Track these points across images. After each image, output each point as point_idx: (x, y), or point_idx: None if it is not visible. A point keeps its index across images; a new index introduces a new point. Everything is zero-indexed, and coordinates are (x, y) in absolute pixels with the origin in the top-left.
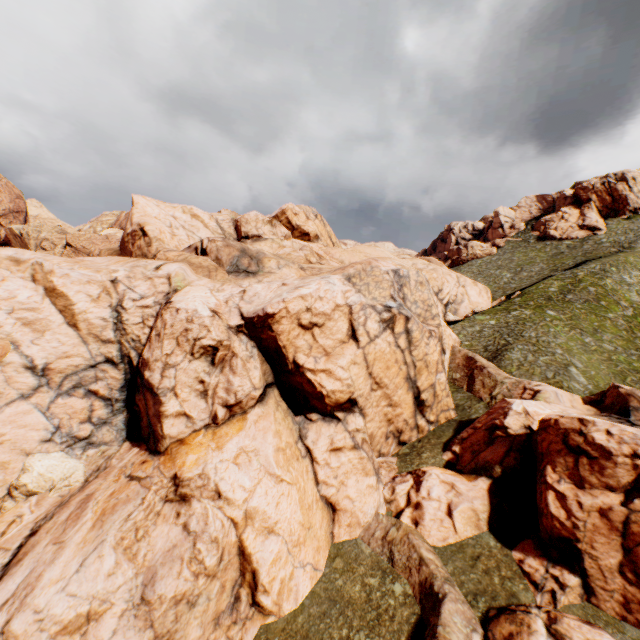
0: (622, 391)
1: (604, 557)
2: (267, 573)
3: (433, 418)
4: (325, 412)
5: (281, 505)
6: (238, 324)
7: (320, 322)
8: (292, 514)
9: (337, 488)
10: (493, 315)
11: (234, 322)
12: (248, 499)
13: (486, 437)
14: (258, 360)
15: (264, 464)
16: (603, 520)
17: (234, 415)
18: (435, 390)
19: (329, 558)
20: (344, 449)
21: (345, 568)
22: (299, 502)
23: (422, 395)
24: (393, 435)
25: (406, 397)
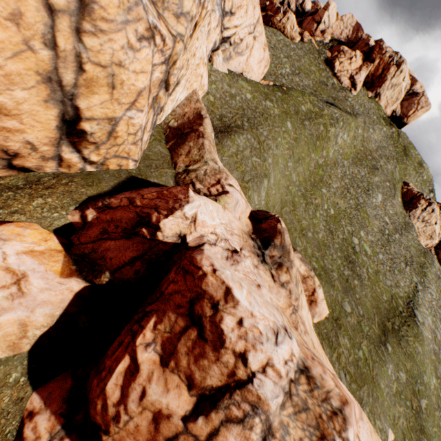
0: (279, 227)
1: None
2: None
3: (97, 159)
4: None
5: None
6: None
7: None
8: None
9: None
10: (253, 92)
11: None
12: None
13: (131, 224)
14: None
15: None
16: (151, 427)
17: None
18: (115, 129)
19: None
20: None
21: None
22: None
23: (85, 124)
24: None
25: (41, 111)
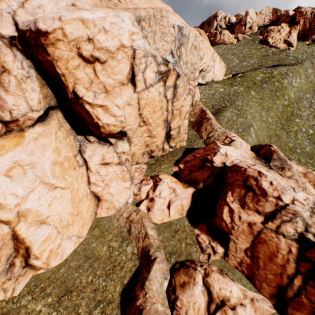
0: (272, 149)
1: (240, 244)
2: (38, 248)
3: (173, 145)
4: (101, 137)
5: (53, 205)
6: (11, 35)
7: (102, 58)
8: (63, 209)
9: (103, 188)
10: (223, 86)
11: (7, 31)
12: (20, 204)
13: (200, 164)
14: (36, 82)
15: (40, 175)
16: (248, 228)
17: (11, 131)
18: (180, 130)
19: (91, 228)
20: (112, 164)
21: (100, 235)
22: (71, 200)
23: (171, 132)
24: (148, 153)
25: (161, 132)
